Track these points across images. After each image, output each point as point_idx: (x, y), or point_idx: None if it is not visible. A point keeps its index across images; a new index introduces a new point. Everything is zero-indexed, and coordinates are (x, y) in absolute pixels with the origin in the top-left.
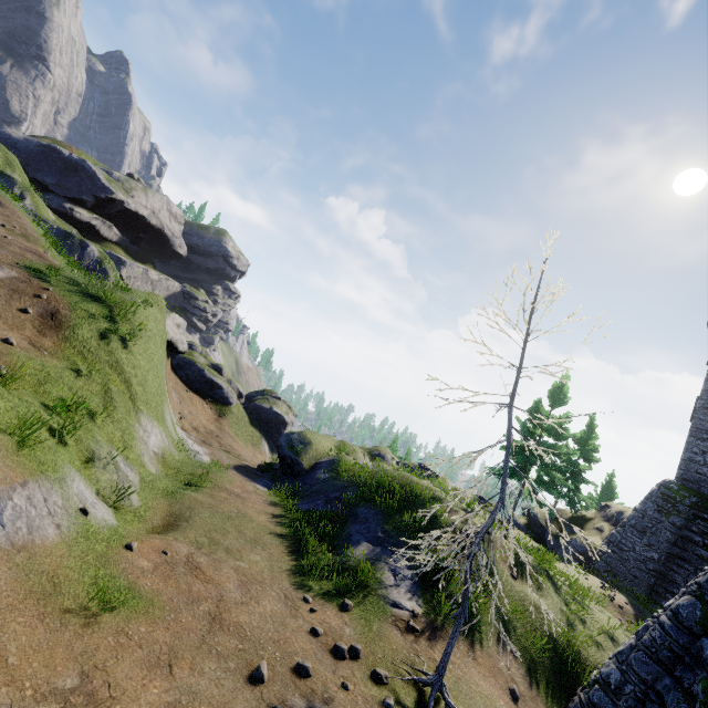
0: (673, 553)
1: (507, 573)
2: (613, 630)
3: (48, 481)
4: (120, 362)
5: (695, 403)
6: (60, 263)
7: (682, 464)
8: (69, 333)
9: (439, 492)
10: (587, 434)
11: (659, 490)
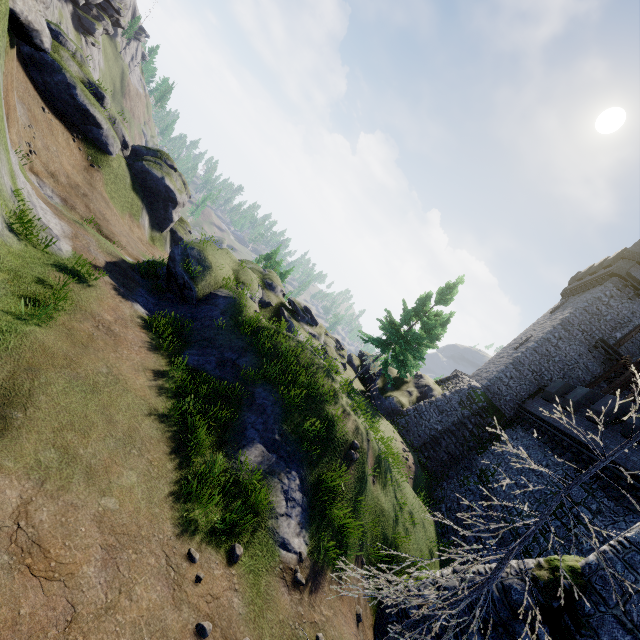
0: (450, 429)
1: (371, 480)
2: (412, 506)
3: None
4: None
5: (527, 339)
6: None
7: (493, 379)
8: None
9: (335, 382)
10: (442, 326)
11: (468, 390)
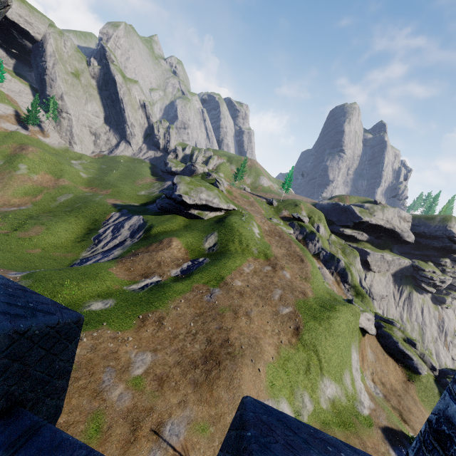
0: None
1: None
2: None
3: (274, 400)
4: (317, 350)
5: None
6: (311, 294)
7: None
8: (300, 337)
9: None
10: None
11: None
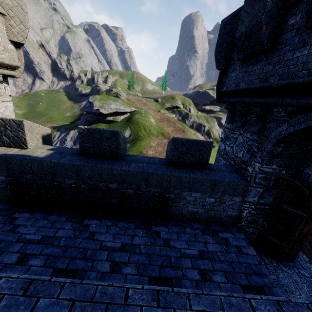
0: None
1: None
2: None
3: None
4: None
5: None
6: None
7: None
8: None
9: None
10: None
11: None
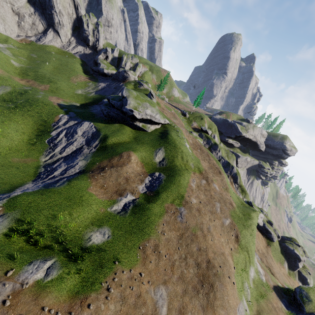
0: None
1: None
2: None
3: (241, 301)
4: (248, 250)
5: None
6: (234, 203)
7: None
8: (239, 243)
9: None
10: None
11: None
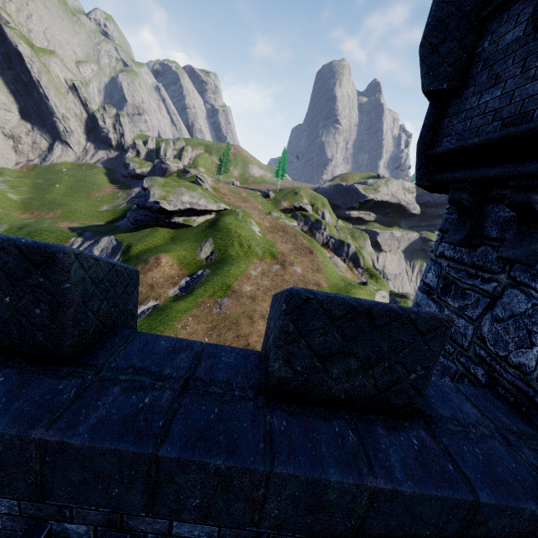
0: None
1: None
2: None
3: None
4: None
5: None
6: (326, 284)
7: None
8: None
9: None
10: None
11: None
